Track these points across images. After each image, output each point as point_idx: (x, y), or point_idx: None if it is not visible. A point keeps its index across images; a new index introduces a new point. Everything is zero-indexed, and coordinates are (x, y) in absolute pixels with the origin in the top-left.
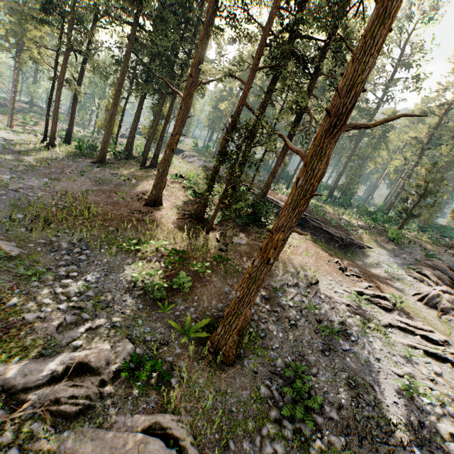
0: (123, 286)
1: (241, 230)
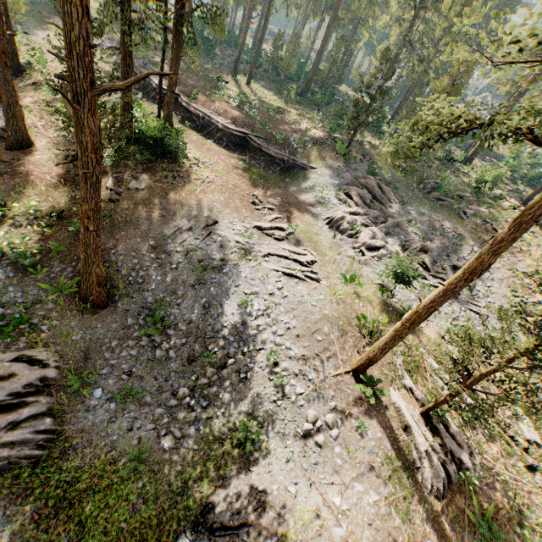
0: None
1: (144, 170)
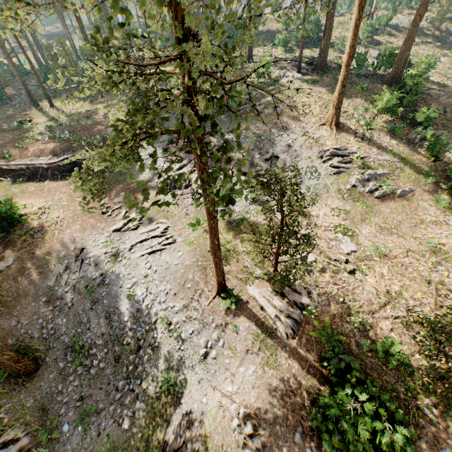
0: None
1: (5, 247)
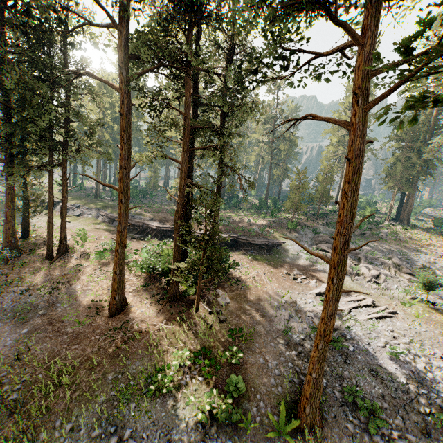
0: (196, 436)
1: (214, 287)
